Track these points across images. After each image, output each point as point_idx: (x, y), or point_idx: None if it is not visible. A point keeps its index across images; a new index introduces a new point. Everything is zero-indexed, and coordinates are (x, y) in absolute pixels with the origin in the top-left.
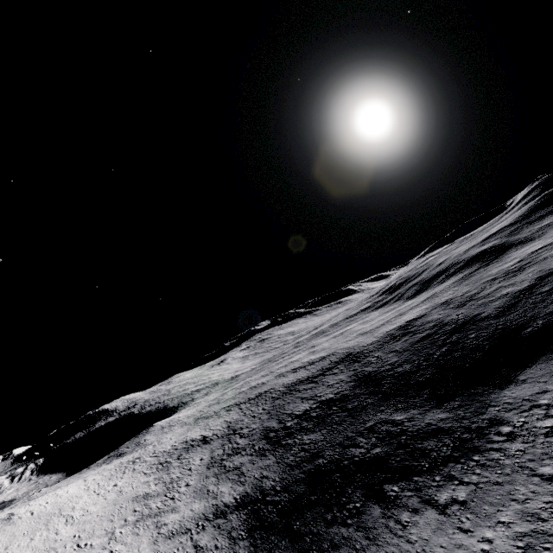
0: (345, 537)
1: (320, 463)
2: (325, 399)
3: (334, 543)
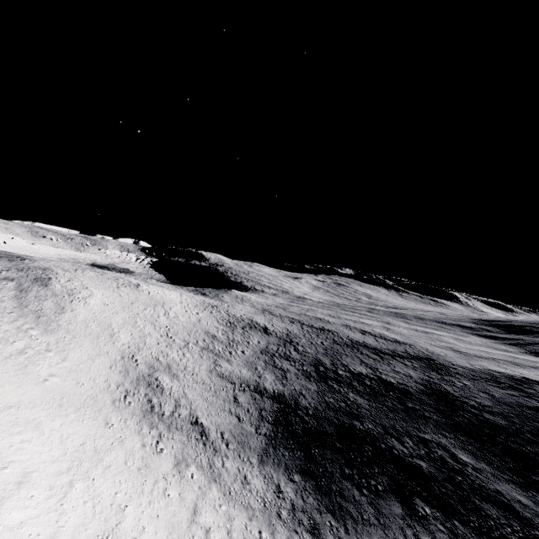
0: (355, 498)
1: (357, 426)
2: (385, 379)
3: (343, 494)
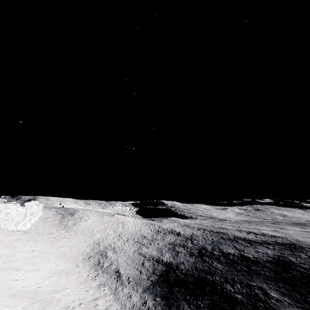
0: (184, 308)
1: (208, 278)
2: (245, 255)
3: (178, 306)
